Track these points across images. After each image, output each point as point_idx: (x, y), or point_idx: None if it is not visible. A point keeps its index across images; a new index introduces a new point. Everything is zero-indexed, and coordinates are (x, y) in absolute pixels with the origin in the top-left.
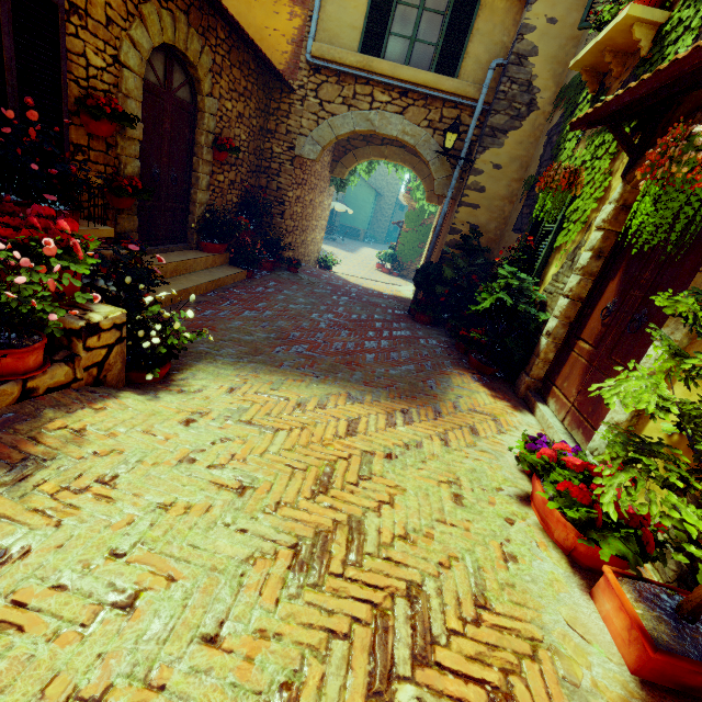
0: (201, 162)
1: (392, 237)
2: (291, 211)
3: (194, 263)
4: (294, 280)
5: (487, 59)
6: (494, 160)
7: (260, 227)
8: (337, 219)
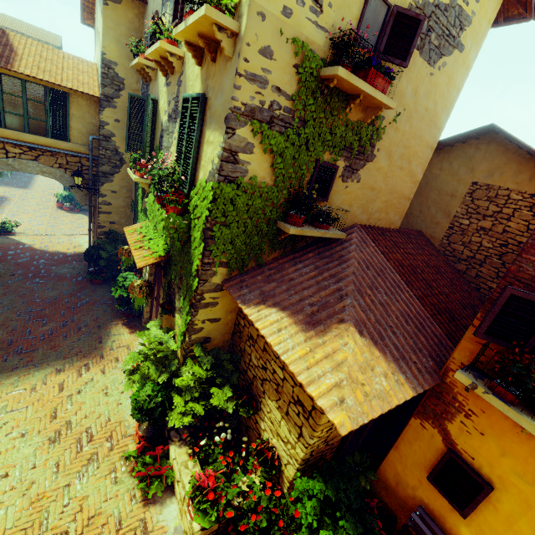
0: None
1: None
2: None
3: None
4: None
5: (86, 131)
6: (111, 189)
7: None
8: None
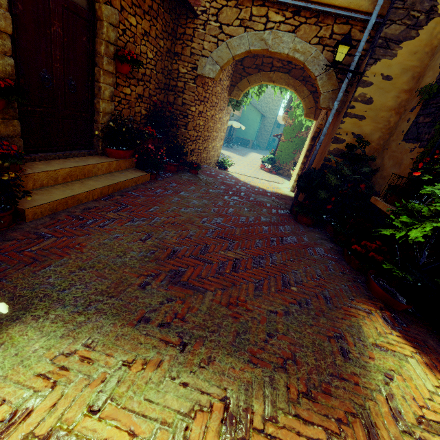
0: (102, 72)
1: (271, 145)
2: (194, 123)
3: (94, 168)
4: (193, 181)
5: None
6: (384, 72)
7: (166, 136)
8: (234, 133)
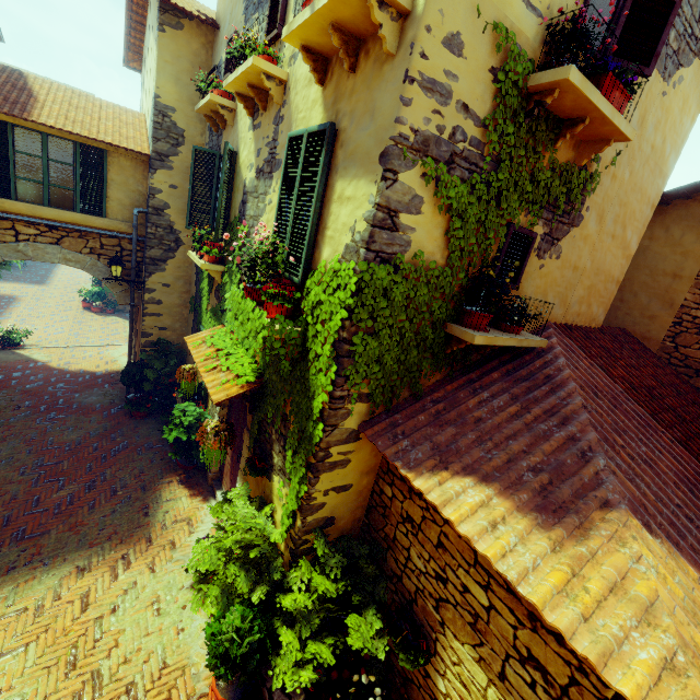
0: None
1: None
2: None
3: None
4: None
5: (130, 202)
6: (162, 281)
7: None
8: None
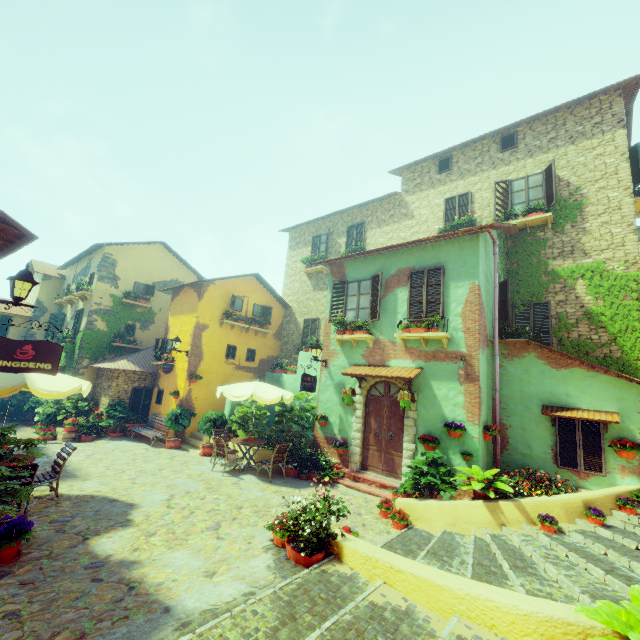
0: None
1: None
2: None
3: None
4: None
5: (19, 334)
6: None
7: None
8: None
